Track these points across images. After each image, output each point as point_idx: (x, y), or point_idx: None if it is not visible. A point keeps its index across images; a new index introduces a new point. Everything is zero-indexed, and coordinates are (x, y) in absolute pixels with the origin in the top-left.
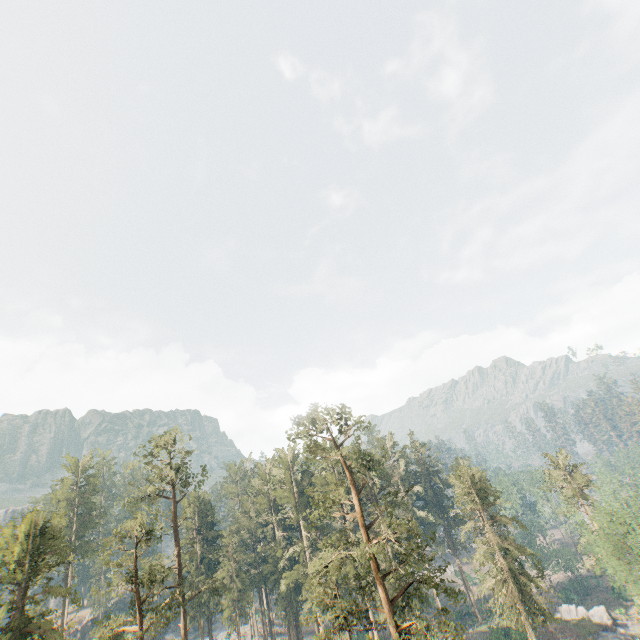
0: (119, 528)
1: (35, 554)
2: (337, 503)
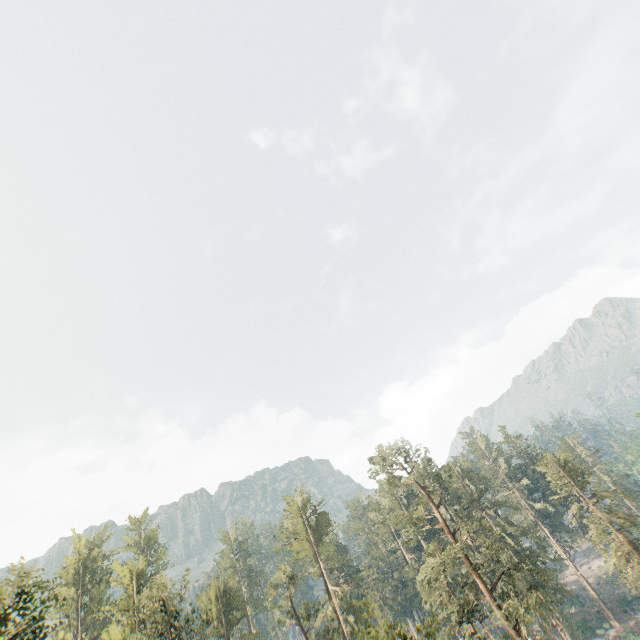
0: (274, 577)
1: (226, 610)
2: (419, 521)
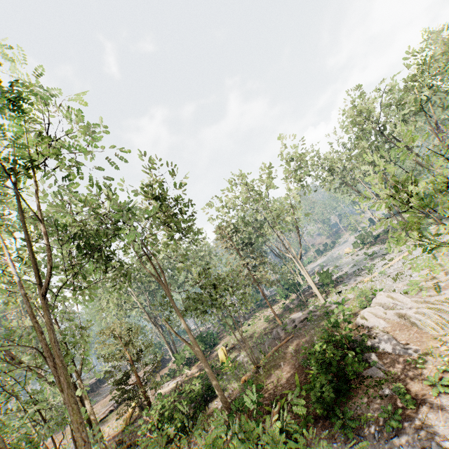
0: None
1: None
2: None
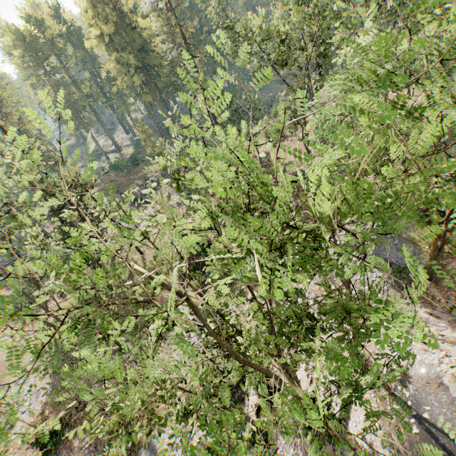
0: None
1: None
2: None
